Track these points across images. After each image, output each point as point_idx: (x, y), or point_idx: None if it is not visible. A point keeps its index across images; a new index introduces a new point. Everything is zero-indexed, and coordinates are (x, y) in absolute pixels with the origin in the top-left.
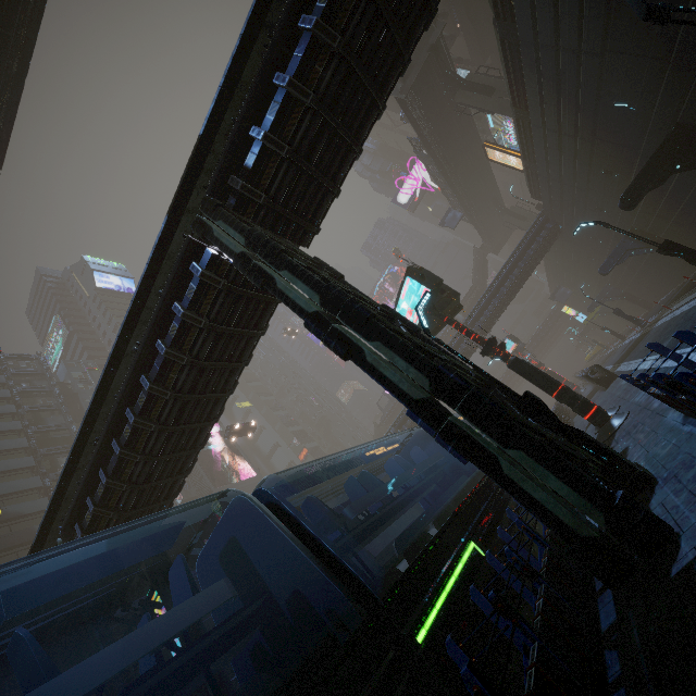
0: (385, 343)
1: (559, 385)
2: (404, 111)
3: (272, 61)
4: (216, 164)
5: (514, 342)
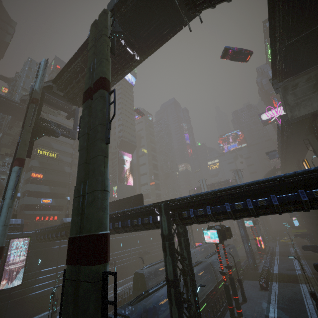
0: (178, 311)
1: (232, 306)
2: (281, 124)
3: (210, 201)
4: (175, 202)
5: (253, 224)
